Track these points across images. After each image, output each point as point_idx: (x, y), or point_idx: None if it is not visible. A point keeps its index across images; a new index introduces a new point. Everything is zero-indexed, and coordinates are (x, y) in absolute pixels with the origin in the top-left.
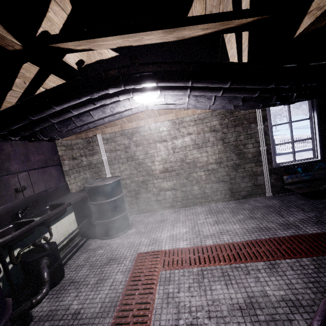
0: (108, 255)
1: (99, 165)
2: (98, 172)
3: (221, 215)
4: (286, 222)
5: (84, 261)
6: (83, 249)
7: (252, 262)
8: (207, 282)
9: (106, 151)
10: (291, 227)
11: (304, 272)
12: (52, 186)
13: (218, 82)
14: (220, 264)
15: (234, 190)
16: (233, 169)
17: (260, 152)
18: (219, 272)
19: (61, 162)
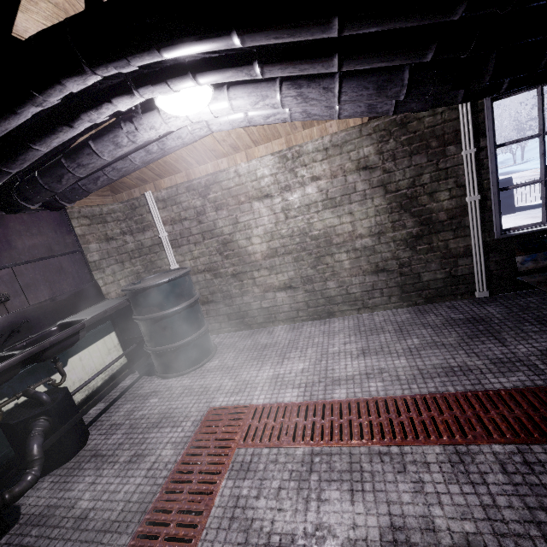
0: (162, 409)
1: (156, 249)
2: (156, 261)
3: (376, 338)
4: (509, 356)
5: (124, 416)
6: (130, 394)
7: (416, 444)
8: (315, 483)
9: (165, 222)
10: (517, 369)
11: (531, 480)
12: (67, 291)
13: (304, 21)
14: (351, 444)
15: (407, 288)
16: (405, 246)
17: (465, 208)
18: (345, 461)
19: (84, 247)
